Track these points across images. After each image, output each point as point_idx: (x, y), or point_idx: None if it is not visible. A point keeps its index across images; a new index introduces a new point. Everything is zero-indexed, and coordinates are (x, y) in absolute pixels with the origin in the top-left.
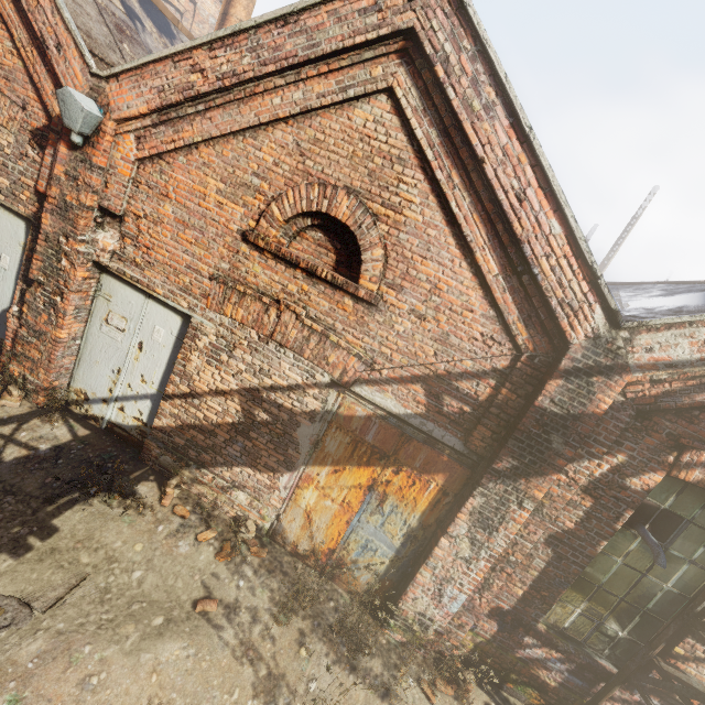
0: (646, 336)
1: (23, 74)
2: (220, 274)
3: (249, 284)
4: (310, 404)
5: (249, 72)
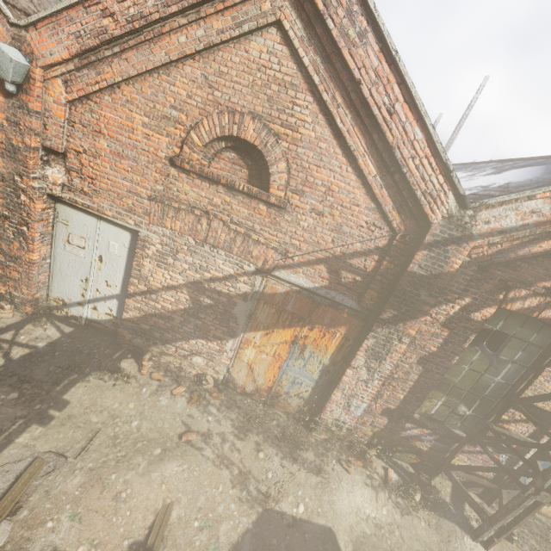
0: (485, 212)
1: None
2: (157, 195)
3: (181, 201)
4: (242, 288)
5: (155, 13)
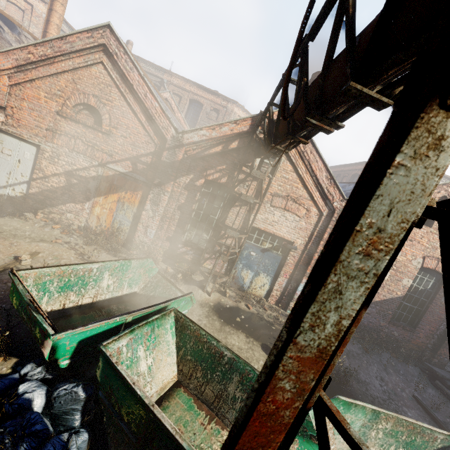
0: (186, 135)
1: None
2: (50, 128)
3: (62, 131)
4: (92, 174)
5: (51, 55)
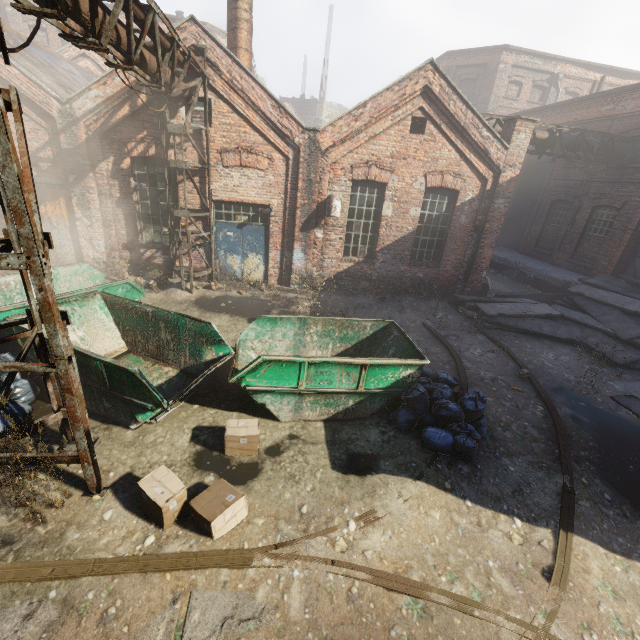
0: (75, 104)
1: None
2: None
3: None
4: None
5: None
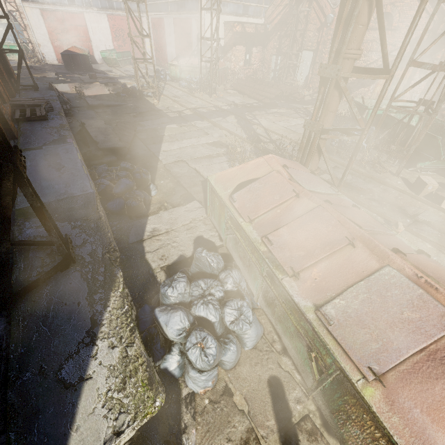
0: None
1: (316, 17)
2: None
3: (364, 40)
4: (378, 64)
5: None
